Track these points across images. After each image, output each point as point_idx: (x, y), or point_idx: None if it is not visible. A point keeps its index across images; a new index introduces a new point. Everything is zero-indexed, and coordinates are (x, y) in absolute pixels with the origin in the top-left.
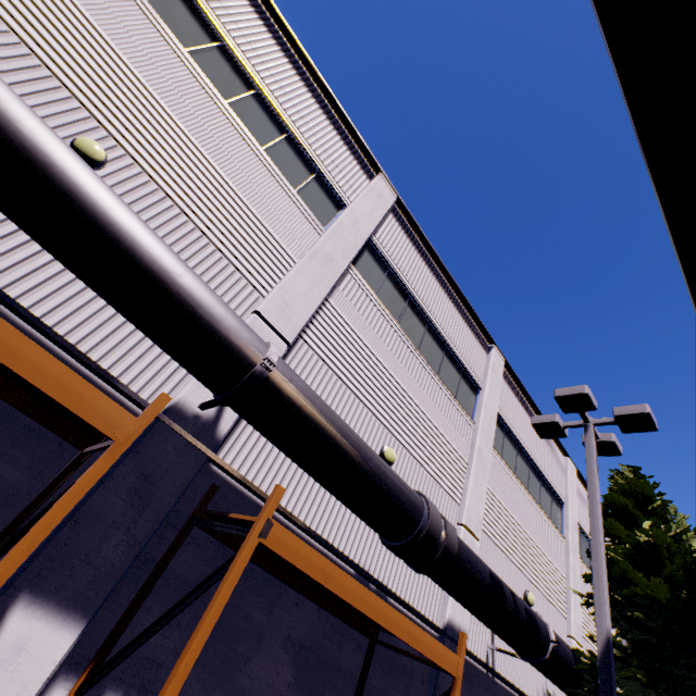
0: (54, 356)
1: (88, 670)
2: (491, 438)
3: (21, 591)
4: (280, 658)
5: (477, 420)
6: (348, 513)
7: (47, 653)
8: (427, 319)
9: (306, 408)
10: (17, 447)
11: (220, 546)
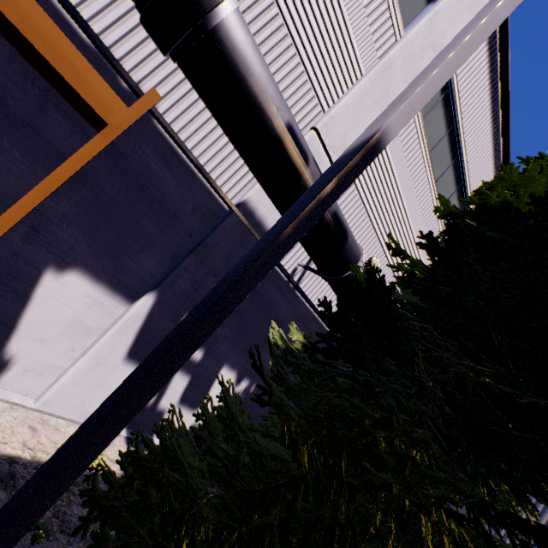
0: None
1: None
2: (416, 69)
3: None
4: None
5: (409, 30)
6: None
7: None
8: None
9: None
10: None
11: None
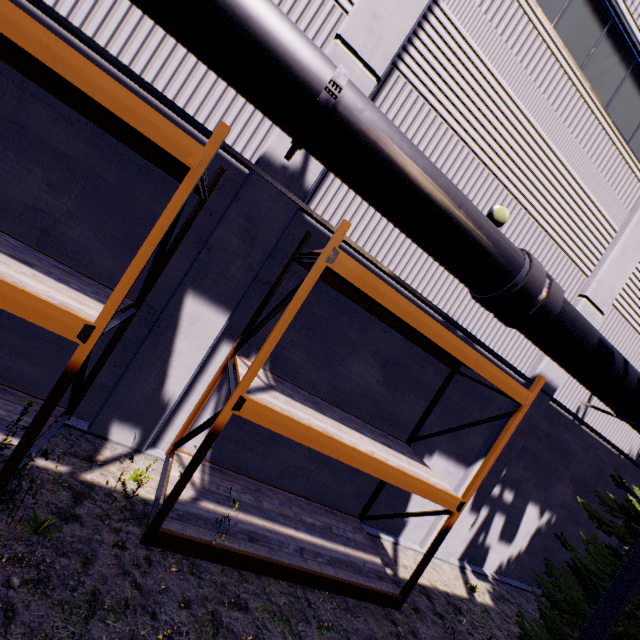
0: (161, 113)
1: (238, 340)
2: None
3: (188, 288)
4: (370, 364)
5: None
6: (440, 270)
7: (212, 325)
8: (612, 10)
9: (381, 144)
10: (160, 193)
11: (317, 281)
